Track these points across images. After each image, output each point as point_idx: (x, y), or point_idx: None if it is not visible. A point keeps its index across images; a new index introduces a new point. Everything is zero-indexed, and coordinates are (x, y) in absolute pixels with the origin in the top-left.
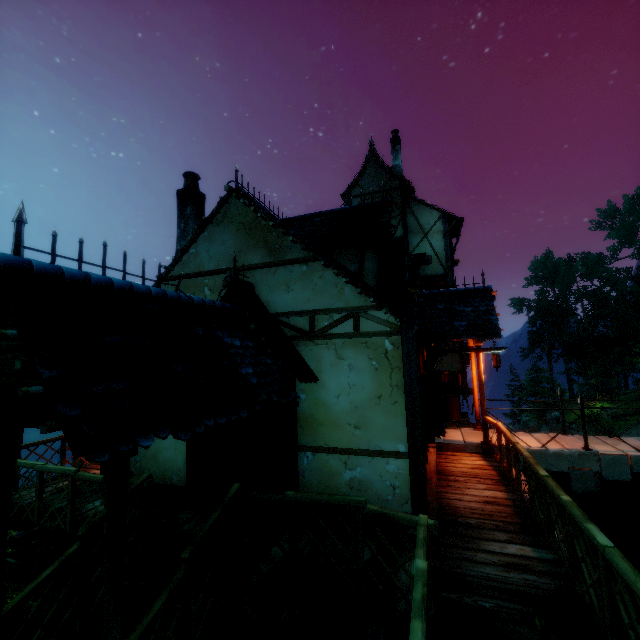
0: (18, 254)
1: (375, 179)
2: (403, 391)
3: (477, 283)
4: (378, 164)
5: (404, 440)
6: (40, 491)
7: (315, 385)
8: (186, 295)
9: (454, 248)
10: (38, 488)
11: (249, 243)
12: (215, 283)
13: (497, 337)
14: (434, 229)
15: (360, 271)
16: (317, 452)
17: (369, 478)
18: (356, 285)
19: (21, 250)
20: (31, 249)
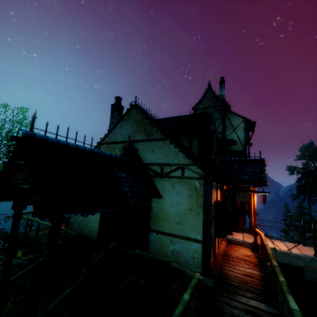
0: (31, 130)
1: (210, 101)
2: (202, 208)
3: (256, 156)
4: (212, 93)
5: (201, 234)
6: (37, 232)
7: (160, 200)
8: (102, 152)
9: (250, 137)
10: (36, 231)
11: (137, 130)
12: (121, 147)
13: (264, 186)
14: (239, 127)
15: (190, 146)
16: (158, 233)
17: (182, 251)
18: (184, 153)
19: (33, 129)
20: (37, 129)
